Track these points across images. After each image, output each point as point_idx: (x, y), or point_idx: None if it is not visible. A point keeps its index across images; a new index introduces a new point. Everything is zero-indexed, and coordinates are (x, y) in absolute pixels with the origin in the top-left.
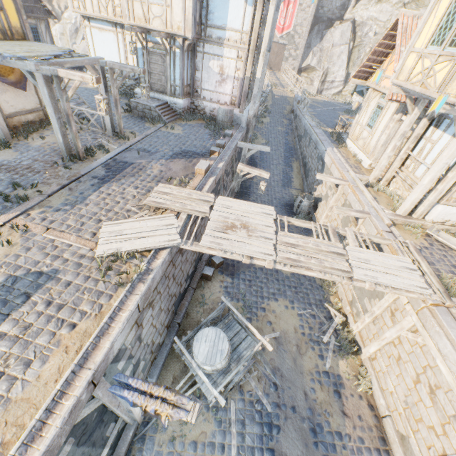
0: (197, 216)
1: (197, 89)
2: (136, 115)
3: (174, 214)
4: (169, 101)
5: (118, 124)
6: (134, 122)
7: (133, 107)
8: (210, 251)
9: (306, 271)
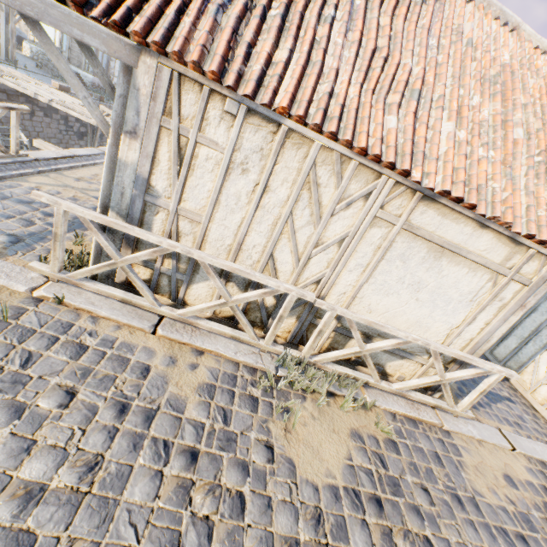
0: (38, 105)
1: (111, 75)
2: (46, 71)
3: (2, 71)
4: (82, 74)
5: (11, 51)
6: (38, 70)
7: (45, 64)
8: (10, 83)
9: (72, 111)
